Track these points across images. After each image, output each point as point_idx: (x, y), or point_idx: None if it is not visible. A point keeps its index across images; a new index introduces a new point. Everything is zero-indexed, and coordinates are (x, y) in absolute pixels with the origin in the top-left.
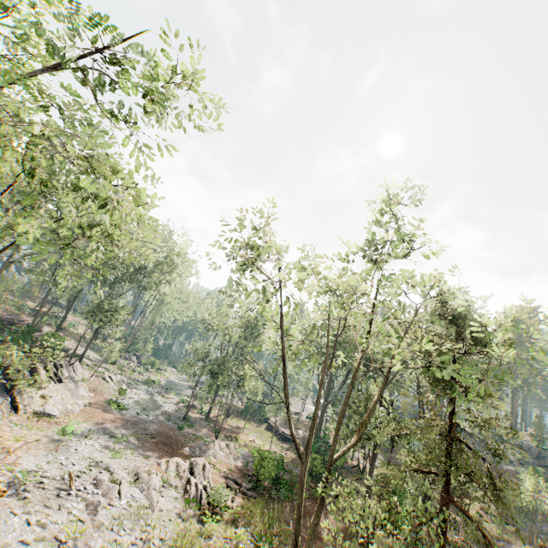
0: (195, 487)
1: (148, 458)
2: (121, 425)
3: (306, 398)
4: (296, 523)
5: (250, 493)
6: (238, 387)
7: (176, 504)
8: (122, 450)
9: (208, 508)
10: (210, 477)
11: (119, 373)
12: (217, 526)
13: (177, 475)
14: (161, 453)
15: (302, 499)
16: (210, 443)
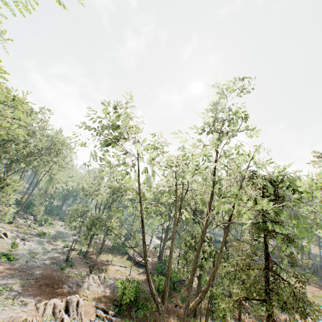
0: None
1: (28, 303)
2: (9, 274)
3: (152, 235)
4: None
5: (115, 318)
6: (107, 235)
7: None
8: (3, 301)
9: None
10: (82, 311)
11: (15, 230)
12: None
13: (53, 316)
14: (42, 295)
15: None
16: (85, 278)
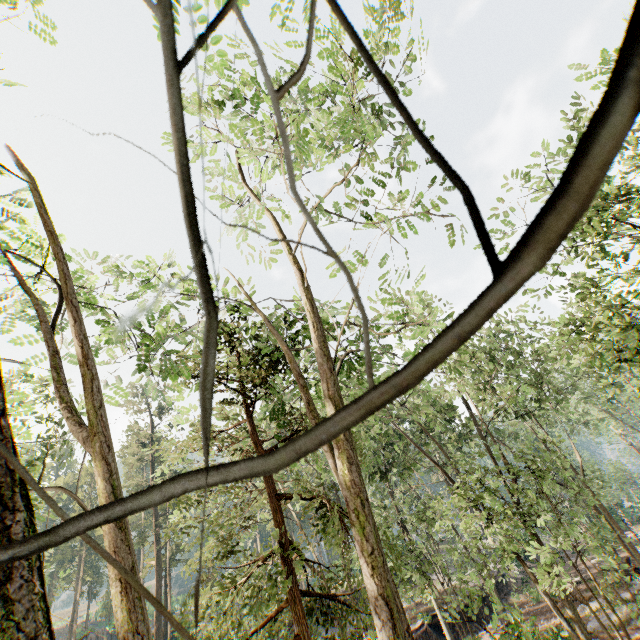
0: None
1: None
2: None
3: None
4: None
5: None
6: None
7: None
8: None
9: None
10: None
11: None
12: None
13: None
14: None
15: None
16: None
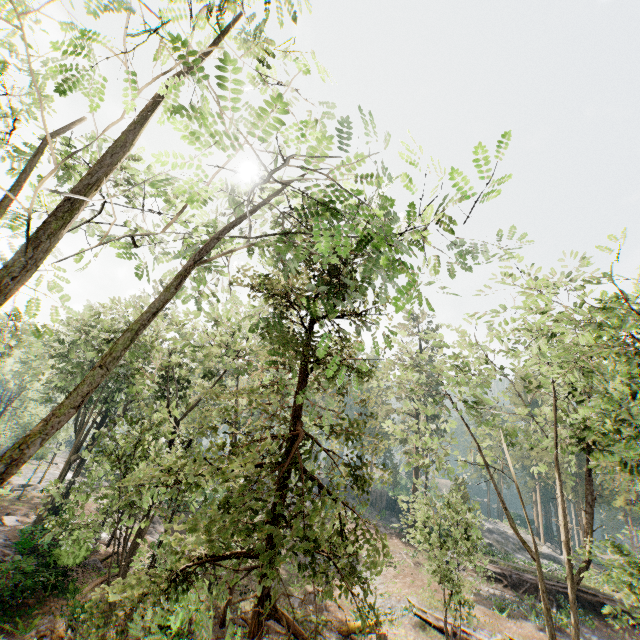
0: None
1: None
2: None
3: (52, 459)
4: None
5: None
6: None
7: None
8: None
9: None
10: None
11: None
12: None
13: None
14: None
15: None
16: None
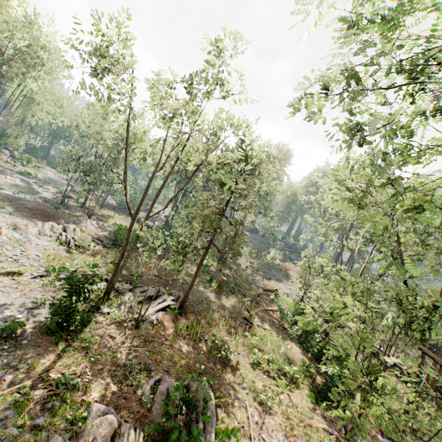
0: (65, 237)
1: (26, 220)
2: None
3: None
4: (124, 247)
5: (109, 246)
6: (107, 185)
7: (50, 244)
8: (1, 213)
9: (75, 247)
10: (79, 235)
11: None
12: (80, 255)
13: (52, 231)
14: (38, 219)
15: (130, 236)
16: (83, 220)
